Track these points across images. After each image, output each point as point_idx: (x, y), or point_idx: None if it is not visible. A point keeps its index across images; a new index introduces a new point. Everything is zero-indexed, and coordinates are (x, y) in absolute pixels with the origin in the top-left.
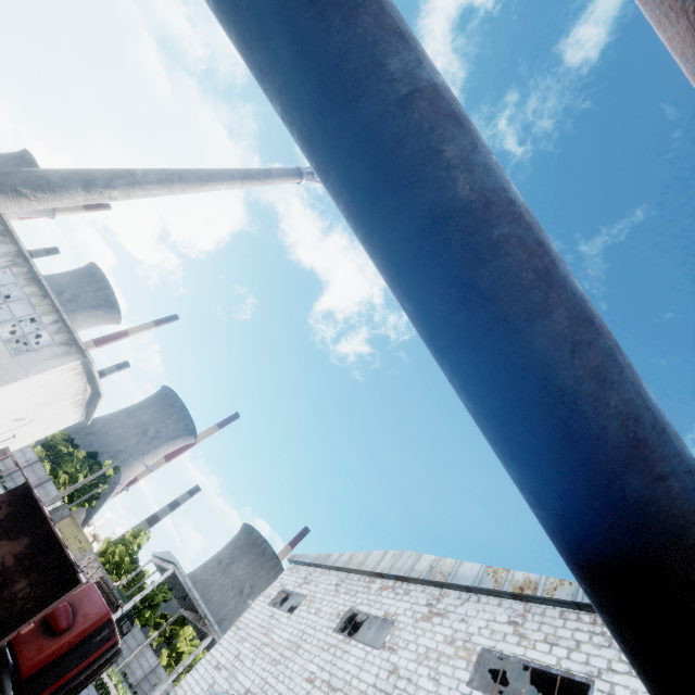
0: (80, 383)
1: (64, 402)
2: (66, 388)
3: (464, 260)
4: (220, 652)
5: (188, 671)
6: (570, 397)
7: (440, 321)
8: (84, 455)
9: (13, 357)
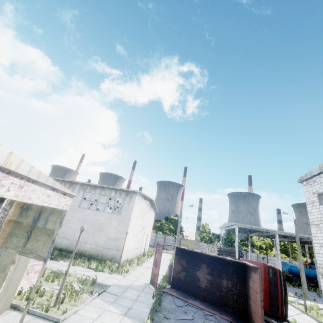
0: (144, 202)
1: (146, 212)
2: (142, 208)
3: None
4: (322, 239)
5: (269, 249)
6: None
7: None
8: (164, 221)
9: (120, 215)
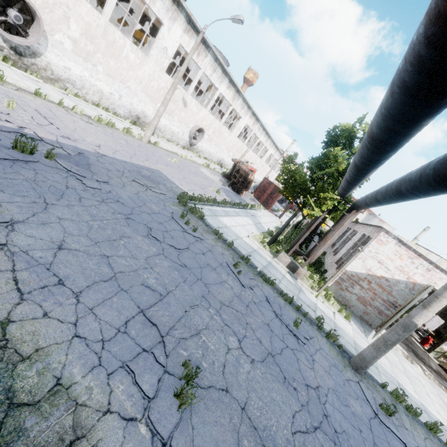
0: None
1: None
2: None
3: (398, 192)
4: None
5: None
6: (406, 187)
7: (407, 198)
8: None
9: None
